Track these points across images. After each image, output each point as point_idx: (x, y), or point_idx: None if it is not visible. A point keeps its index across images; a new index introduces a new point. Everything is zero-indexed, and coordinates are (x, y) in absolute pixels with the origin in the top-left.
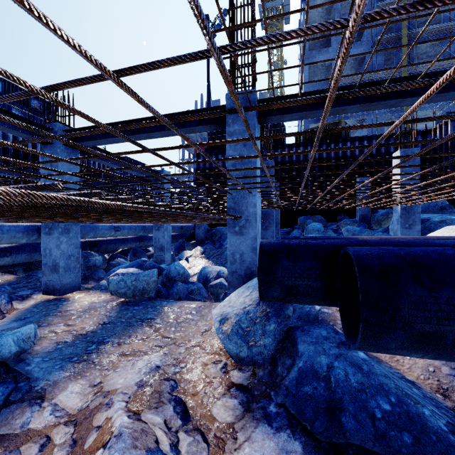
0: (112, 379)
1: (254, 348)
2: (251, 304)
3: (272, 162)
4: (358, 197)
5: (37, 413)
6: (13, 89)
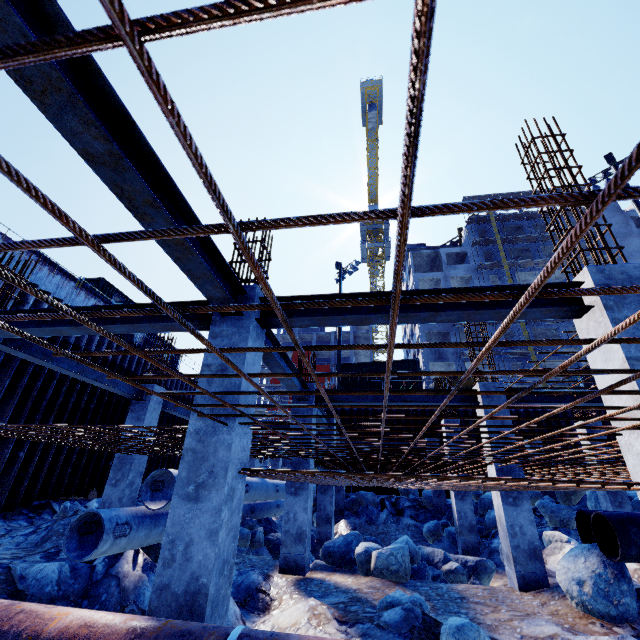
0: (535, 631)
1: (620, 606)
2: (597, 567)
3: (458, 421)
4: (588, 473)
5: None
6: None
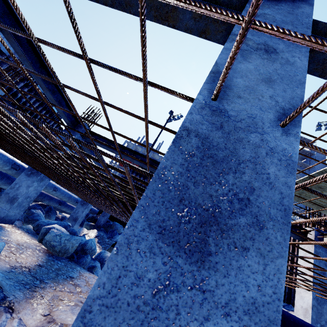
0: (61, 315)
1: None
2: None
3: None
4: None
5: (9, 320)
6: None
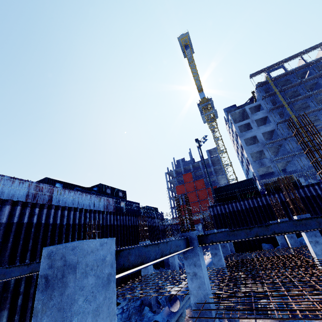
0: None
1: None
2: None
3: (287, 219)
4: None
5: None
6: (113, 190)
